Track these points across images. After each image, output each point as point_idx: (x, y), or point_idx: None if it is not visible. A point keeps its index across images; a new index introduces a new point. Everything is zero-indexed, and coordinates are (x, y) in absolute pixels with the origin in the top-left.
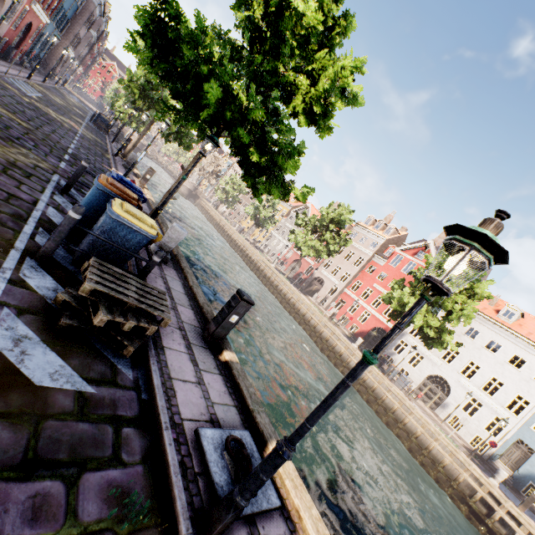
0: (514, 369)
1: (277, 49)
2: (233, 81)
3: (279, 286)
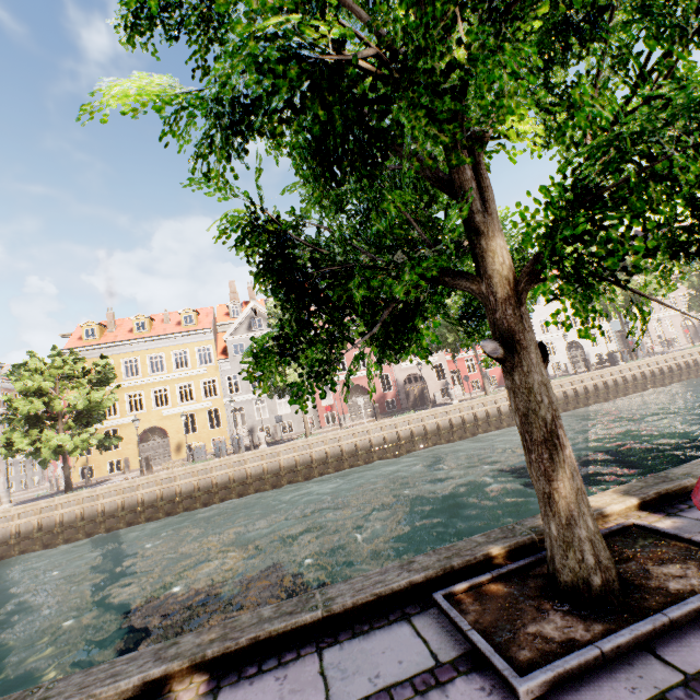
0: None
1: None
2: None
3: None
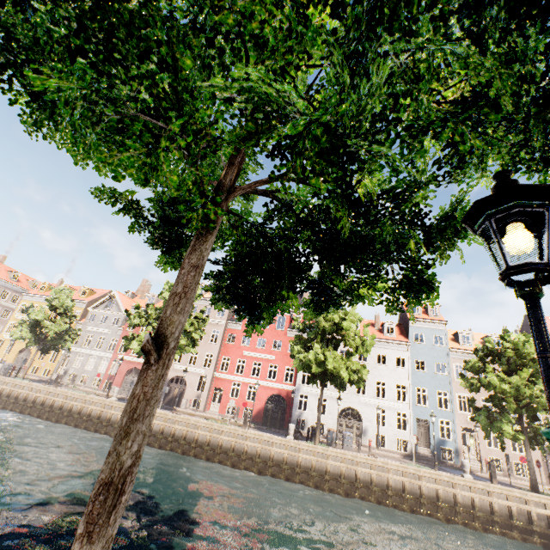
0: (383, 366)
1: None
2: None
3: None
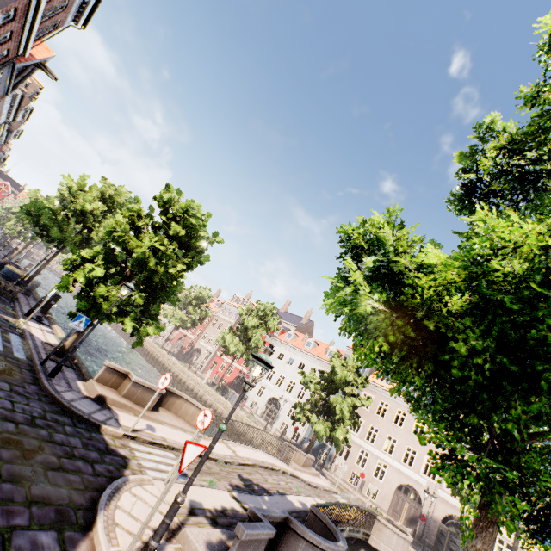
0: None
1: (90, 214)
2: (68, 226)
3: (154, 354)
